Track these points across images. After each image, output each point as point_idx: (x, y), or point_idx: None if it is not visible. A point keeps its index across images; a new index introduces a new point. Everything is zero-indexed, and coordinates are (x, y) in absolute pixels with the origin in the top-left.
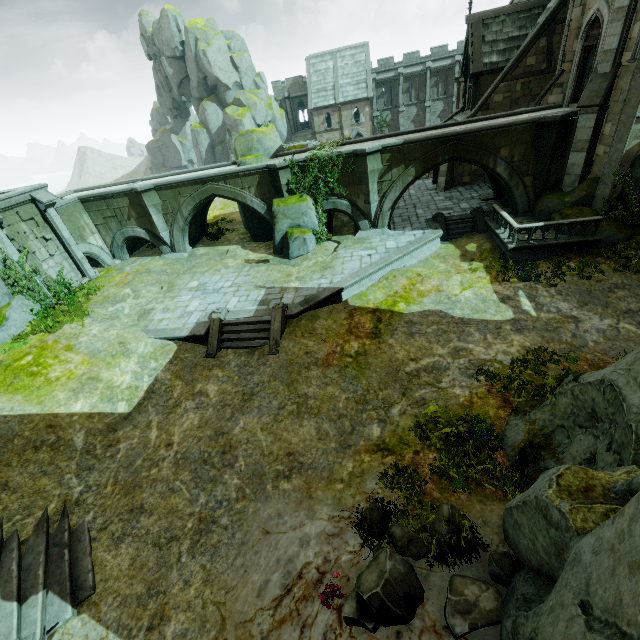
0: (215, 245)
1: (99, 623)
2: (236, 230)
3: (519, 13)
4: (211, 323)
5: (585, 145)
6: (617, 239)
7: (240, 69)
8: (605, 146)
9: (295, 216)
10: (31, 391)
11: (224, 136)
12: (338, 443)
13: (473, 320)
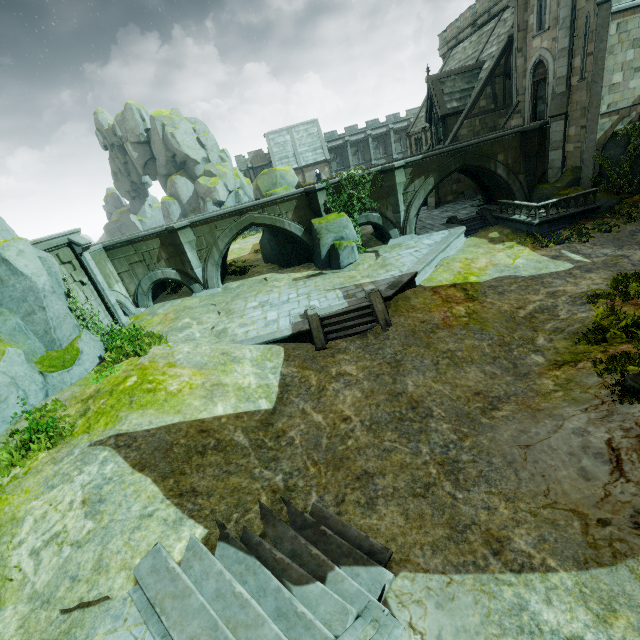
0: (246, 278)
1: (429, 573)
2: (258, 265)
3: (464, 73)
4: (309, 319)
5: (560, 144)
6: (611, 204)
7: (206, 147)
8: (574, 143)
9: (338, 230)
10: (160, 404)
11: (195, 205)
12: (512, 376)
13: (543, 274)
